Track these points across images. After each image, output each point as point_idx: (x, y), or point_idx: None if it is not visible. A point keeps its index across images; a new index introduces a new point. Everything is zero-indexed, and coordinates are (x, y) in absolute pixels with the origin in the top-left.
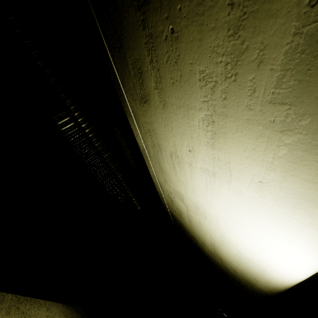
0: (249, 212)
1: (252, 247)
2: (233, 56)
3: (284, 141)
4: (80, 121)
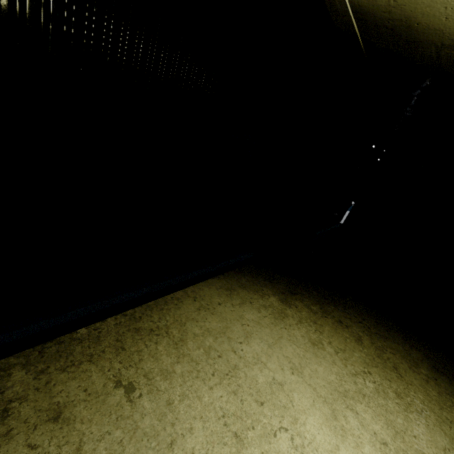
0: None
1: None
2: None
3: None
4: None
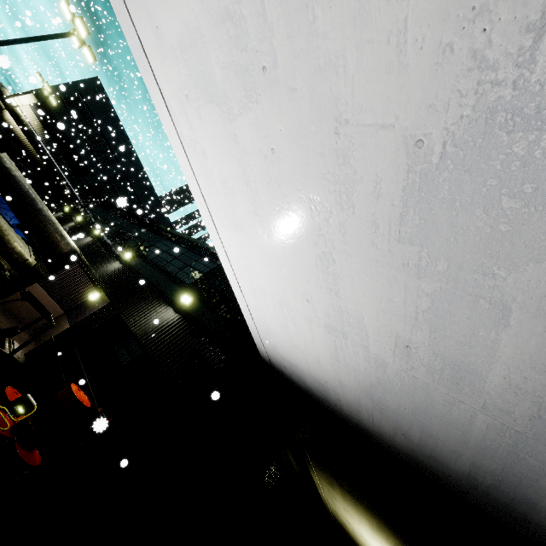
0: None
1: None
2: (379, 528)
3: None
4: None
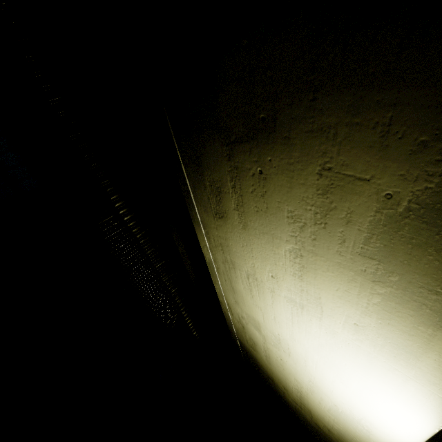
0: (345, 356)
1: (351, 399)
2: (322, 209)
3: (377, 290)
4: (133, 225)
